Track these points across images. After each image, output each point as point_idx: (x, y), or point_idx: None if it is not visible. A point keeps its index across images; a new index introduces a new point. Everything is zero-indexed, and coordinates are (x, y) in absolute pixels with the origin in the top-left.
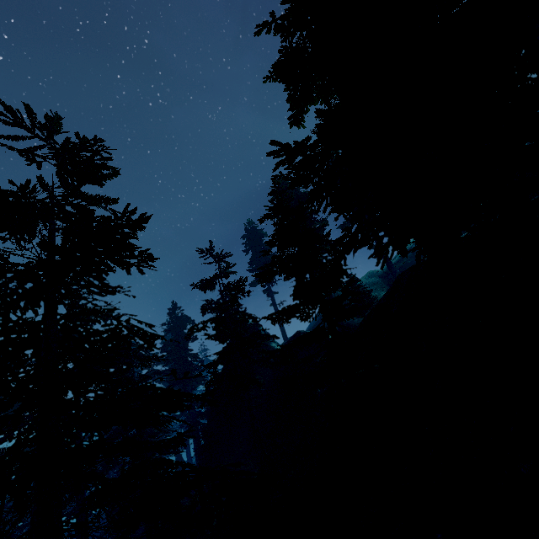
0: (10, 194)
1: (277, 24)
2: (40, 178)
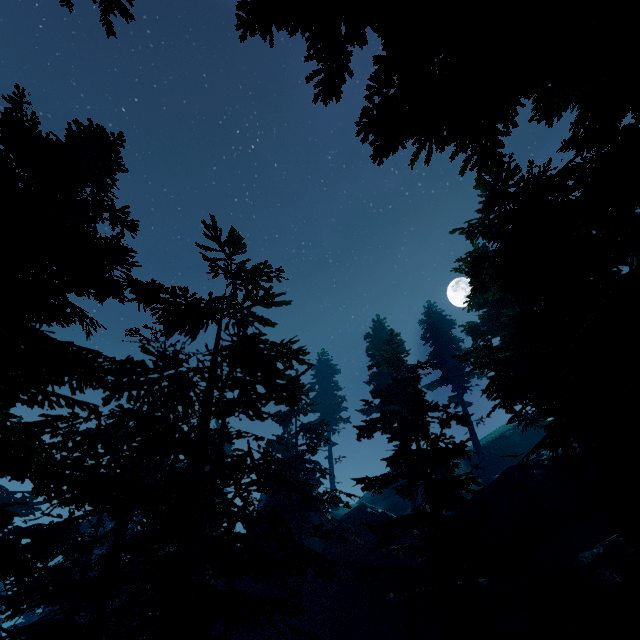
0: (205, 303)
1: (469, 230)
2: (231, 294)
